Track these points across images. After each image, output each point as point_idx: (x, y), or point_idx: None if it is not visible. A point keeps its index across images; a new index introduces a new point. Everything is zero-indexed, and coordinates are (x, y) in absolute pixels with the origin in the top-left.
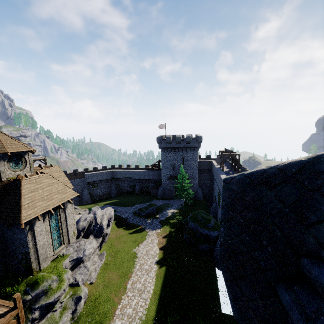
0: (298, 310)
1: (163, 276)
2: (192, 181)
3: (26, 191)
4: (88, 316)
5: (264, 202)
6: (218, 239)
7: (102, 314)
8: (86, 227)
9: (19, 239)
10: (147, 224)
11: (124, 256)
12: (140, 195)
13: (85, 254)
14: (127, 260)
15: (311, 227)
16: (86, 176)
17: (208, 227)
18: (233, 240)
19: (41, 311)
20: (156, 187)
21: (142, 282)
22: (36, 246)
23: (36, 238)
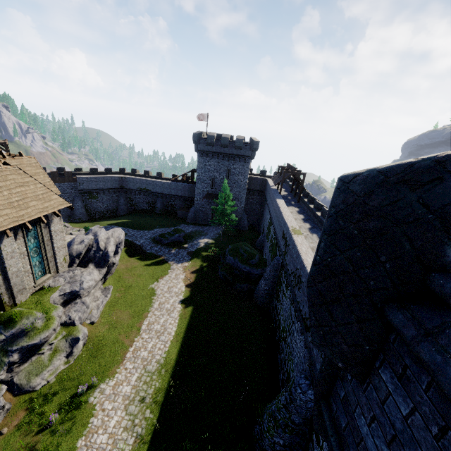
0: (415, 326)
1: (188, 317)
2: (236, 204)
3: None
4: (90, 359)
5: (398, 207)
6: (261, 278)
7: (107, 357)
8: (83, 252)
9: None
10: (170, 254)
11: (138, 292)
12: (162, 216)
13: (83, 287)
14: (142, 298)
15: None
16: (79, 180)
17: (251, 263)
18: (336, 258)
19: (22, 354)
20: (186, 207)
21: (161, 323)
22: (6, 272)
23: (5, 262)
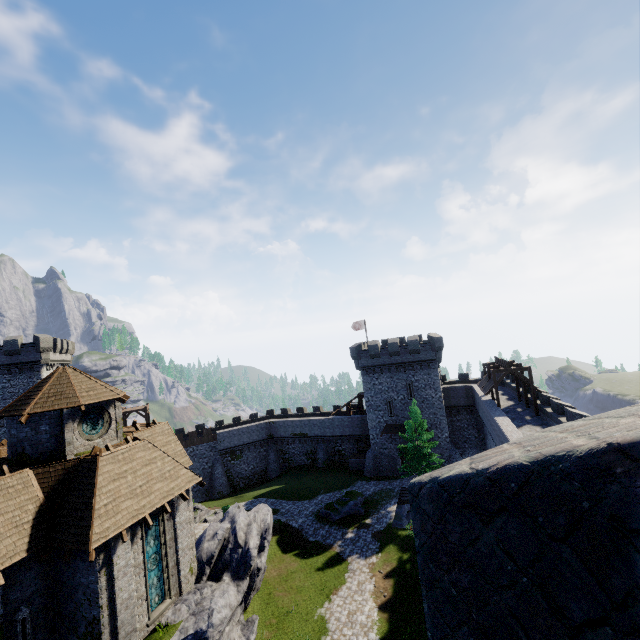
0: None
1: None
2: (435, 434)
3: (105, 479)
4: None
5: (481, 551)
6: None
7: None
8: (215, 554)
9: (85, 585)
10: (345, 541)
11: (299, 627)
12: (327, 471)
13: (213, 622)
14: None
15: (578, 634)
16: (219, 437)
17: None
18: None
19: None
20: (360, 451)
21: None
22: (115, 602)
23: (115, 584)
